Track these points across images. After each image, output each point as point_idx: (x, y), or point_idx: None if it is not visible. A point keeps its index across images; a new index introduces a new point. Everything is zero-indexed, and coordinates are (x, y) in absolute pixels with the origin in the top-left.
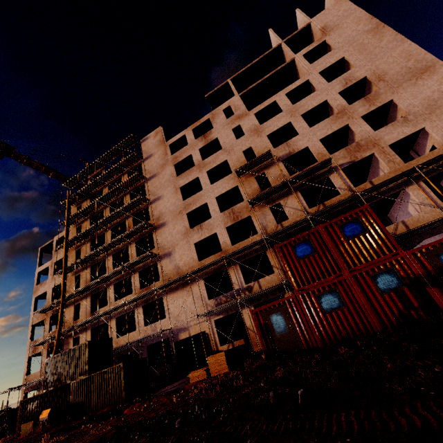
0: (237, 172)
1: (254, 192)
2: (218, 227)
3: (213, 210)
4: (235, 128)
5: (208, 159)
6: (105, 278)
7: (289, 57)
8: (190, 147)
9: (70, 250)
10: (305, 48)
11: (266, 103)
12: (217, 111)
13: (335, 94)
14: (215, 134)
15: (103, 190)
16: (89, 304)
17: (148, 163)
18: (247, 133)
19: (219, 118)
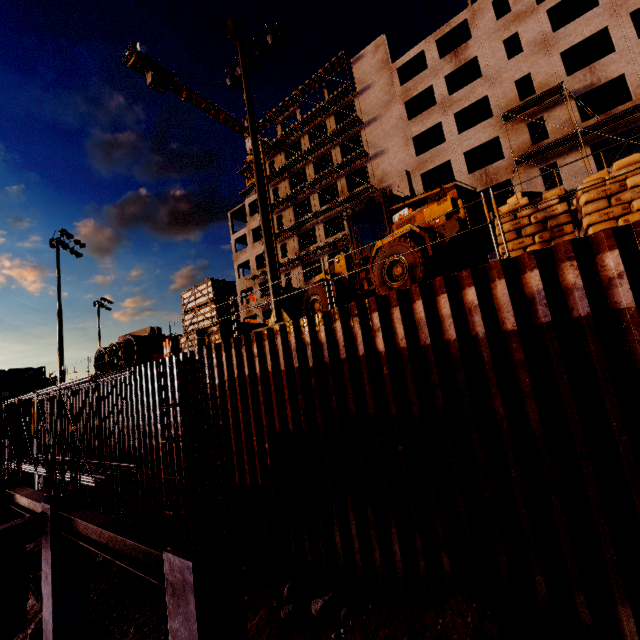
0: (503, 117)
1: (521, 146)
2: None
3: (458, 171)
4: (509, 38)
5: (457, 94)
6: (321, 248)
7: None
8: (431, 72)
9: None
10: None
11: None
12: (482, 5)
13: None
14: (474, 50)
15: (301, 140)
16: (301, 273)
17: (364, 100)
18: (528, 48)
19: (484, 18)
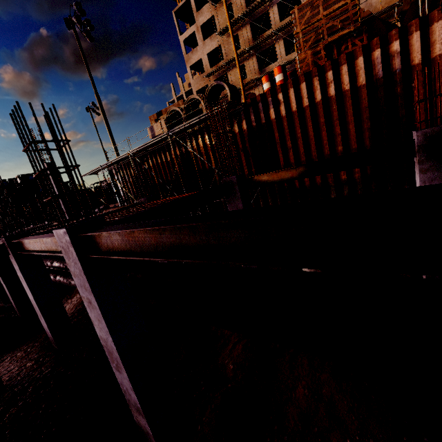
0: None
1: None
2: None
3: None
4: None
5: None
6: (278, 31)
7: None
8: None
9: (217, 7)
10: None
11: None
12: None
13: None
14: None
15: None
16: (255, 63)
17: None
18: None
19: None
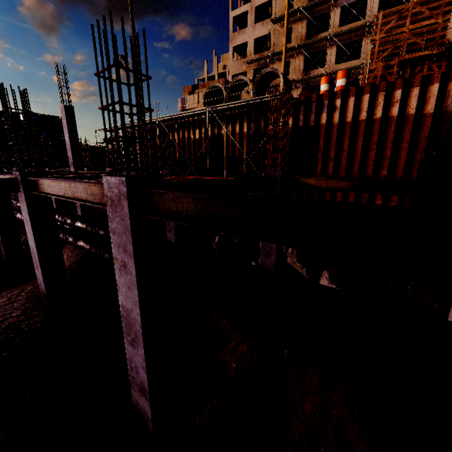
0: None
1: None
2: None
3: None
4: None
5: None
6: (334, 35)
7: None
8: None
9: None
10: None
11: None
12: None
13: None
14: None
15: None
16: (302, 63)
17: None
18: None
19: None
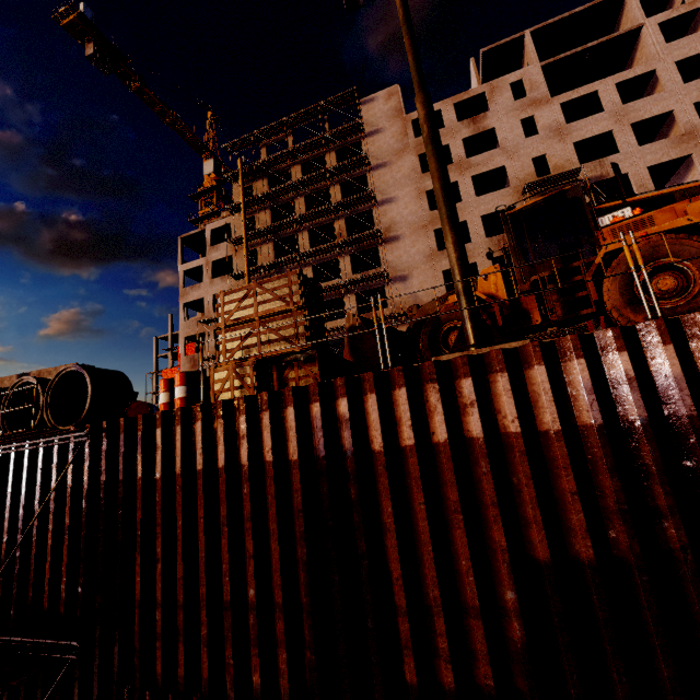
0: (524, 188)
1: None
2: (480, 256)
3: (475, 233)
4: (525, 119)
5: (475, 158)
6: None
7: (632, 19)
8: (448, 132)
9: (239, 248)
10: (666, 11)
11: (582, 91)
12: (501, 84)
13: (688, 104)
14: (492, 121)
15: (292, 169)
16: None
17: (373, 143)
18: (544, 132)
19: (503, 95)
